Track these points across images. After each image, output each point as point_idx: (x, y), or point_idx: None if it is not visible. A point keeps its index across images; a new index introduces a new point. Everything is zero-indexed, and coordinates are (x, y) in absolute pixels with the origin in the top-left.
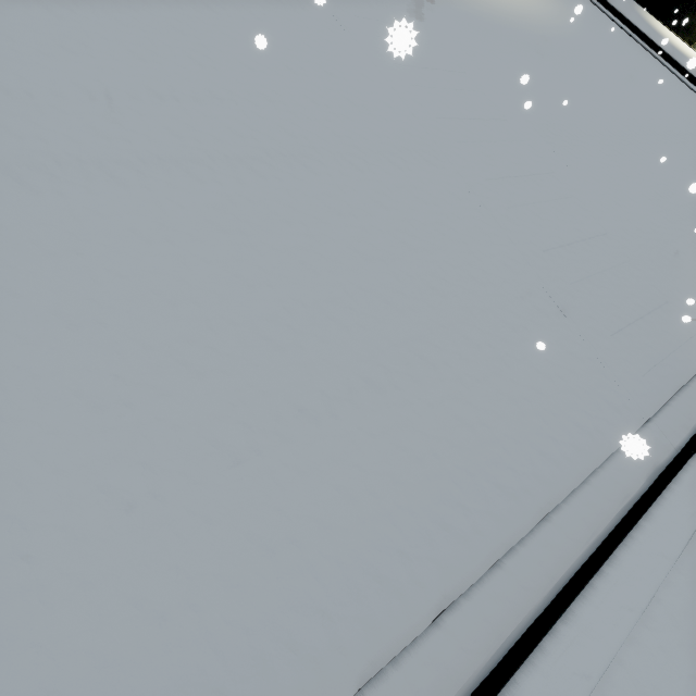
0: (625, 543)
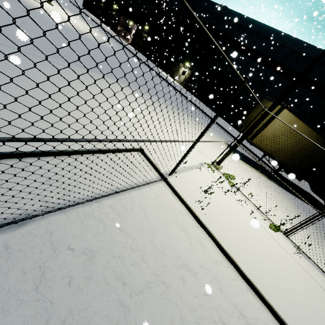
0: None
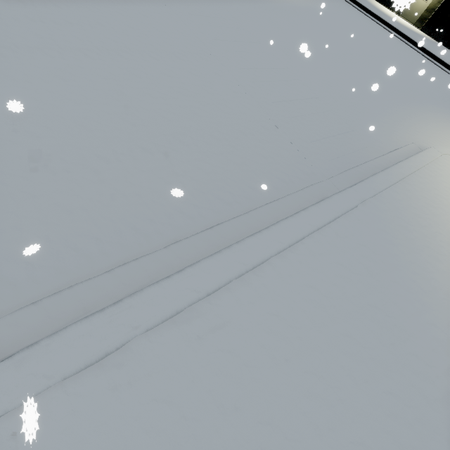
0: (287, 218)
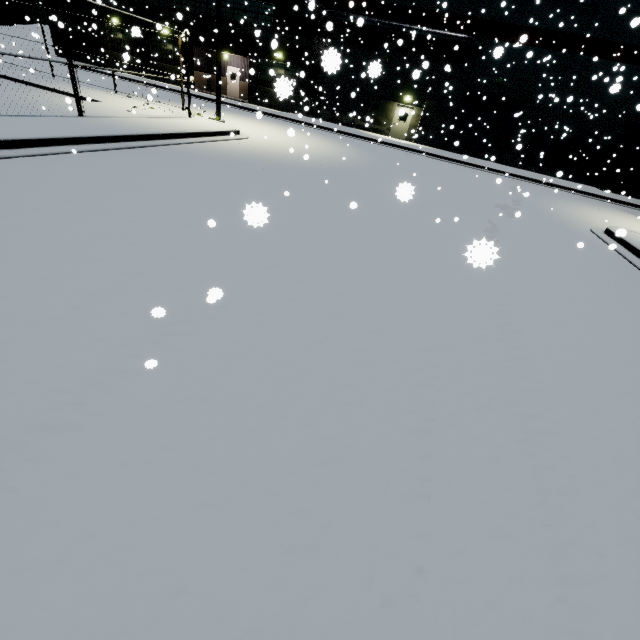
0: None
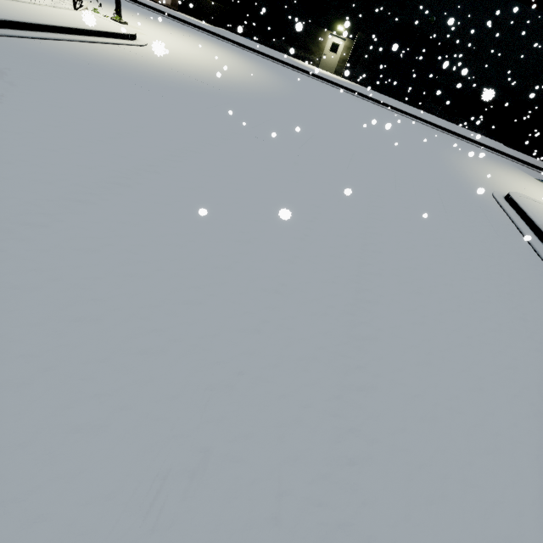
0: None
